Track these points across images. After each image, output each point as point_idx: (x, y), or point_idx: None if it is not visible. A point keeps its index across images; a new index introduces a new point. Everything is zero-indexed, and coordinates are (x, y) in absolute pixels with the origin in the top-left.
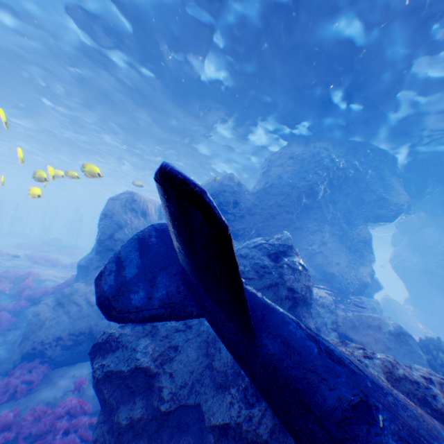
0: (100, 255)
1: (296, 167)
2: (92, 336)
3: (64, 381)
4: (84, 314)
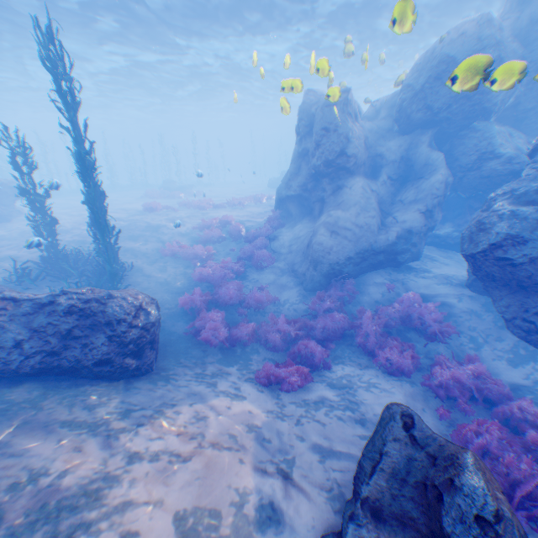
0: (328, 180)
1: None
2: (373, 253)
3: (370, 287)
4: (359, 236)
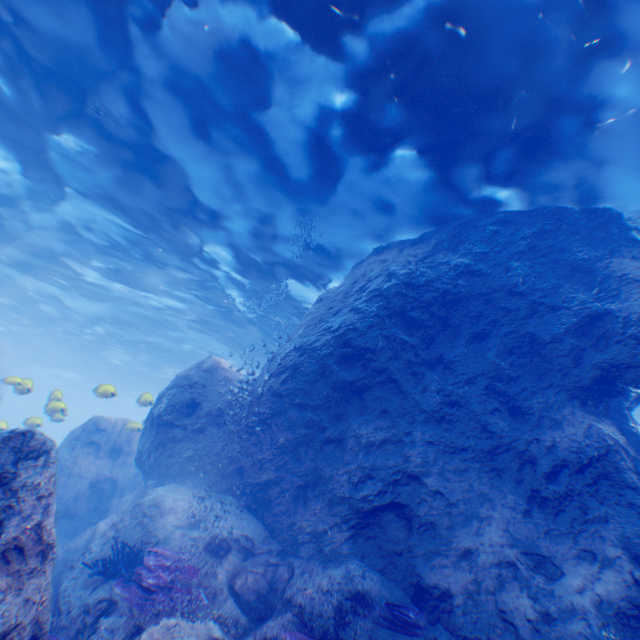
0: None
1: (321, 312)
2: None
3: None
4: None
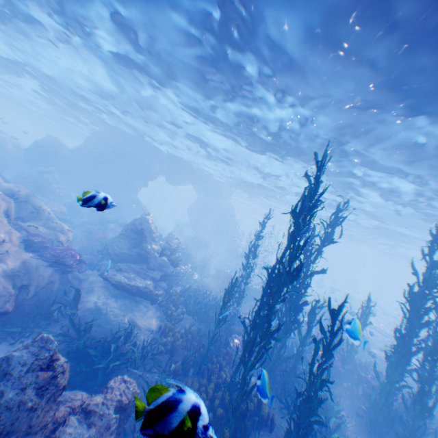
0: None
1: (97, 142)
2: None
3: None
4: None
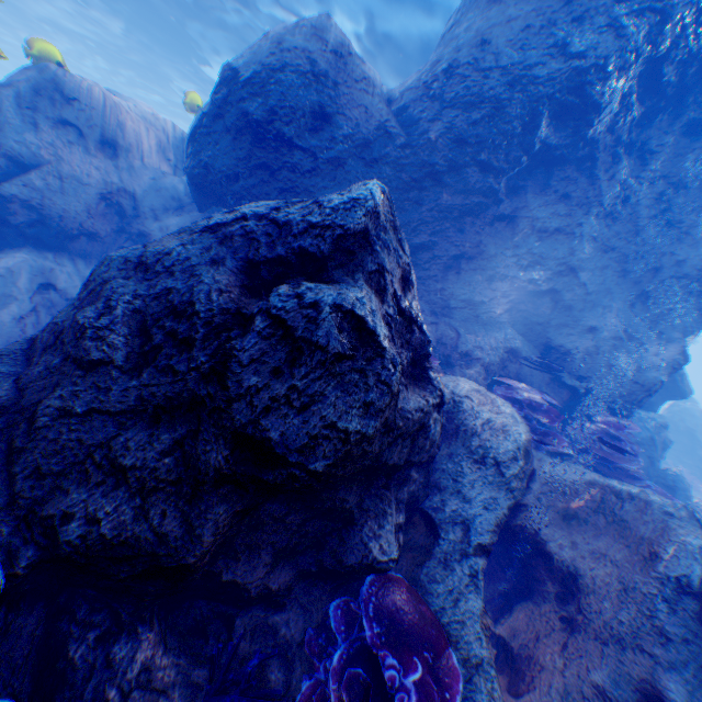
0: None
1: (548, 2)
2: None
3: None
4: None
